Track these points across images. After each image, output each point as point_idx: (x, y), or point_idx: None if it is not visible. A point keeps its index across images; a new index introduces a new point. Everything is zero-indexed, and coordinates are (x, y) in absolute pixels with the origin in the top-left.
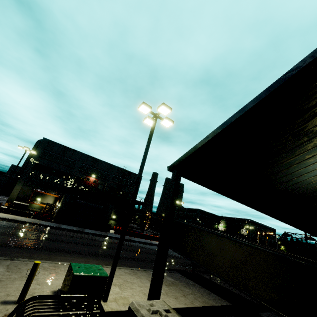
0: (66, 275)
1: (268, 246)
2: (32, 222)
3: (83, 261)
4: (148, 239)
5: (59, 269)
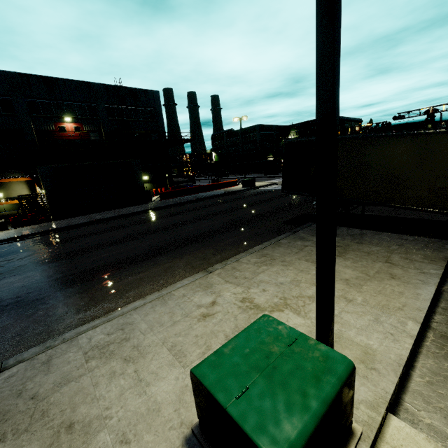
0: (200, 407)
1: None
2: (15, 235)
3: (161, 273)
4: (211, 191)
5: (137, 332)
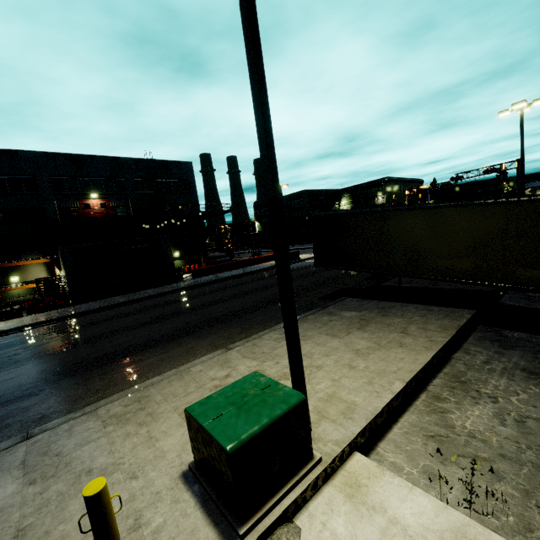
0: (192, 438)
1: None
2: (31, 322)
3: (183, 353)
4: (251, 266)
5: (153, 403)
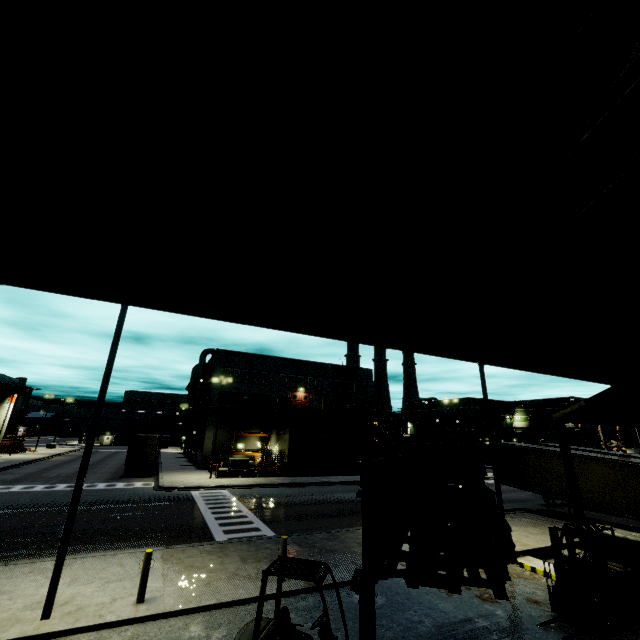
0: None
1: (639, 455)
2: (274, 482)
3: None
4: None
5: None
